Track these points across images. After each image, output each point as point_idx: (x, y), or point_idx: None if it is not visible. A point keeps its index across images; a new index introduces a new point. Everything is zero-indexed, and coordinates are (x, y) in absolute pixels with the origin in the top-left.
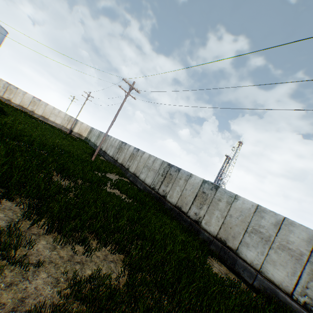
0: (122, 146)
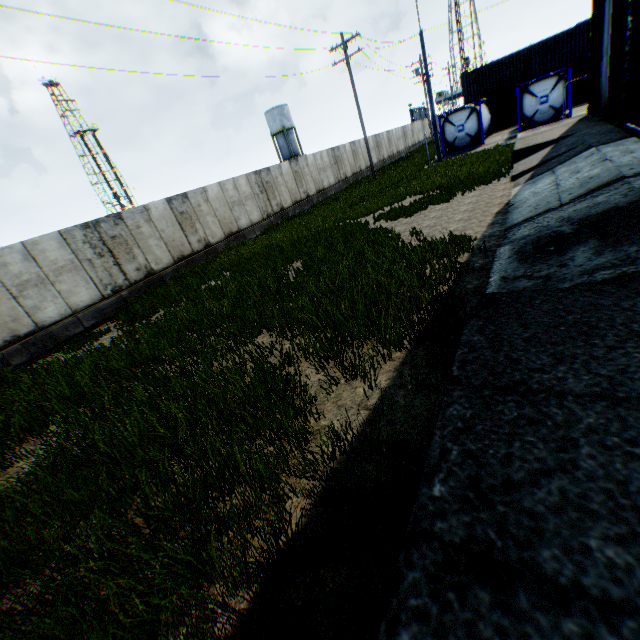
0: None
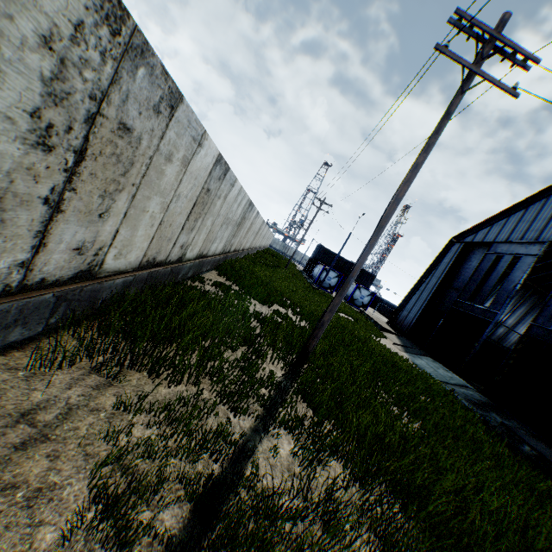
0: (131, 123)
